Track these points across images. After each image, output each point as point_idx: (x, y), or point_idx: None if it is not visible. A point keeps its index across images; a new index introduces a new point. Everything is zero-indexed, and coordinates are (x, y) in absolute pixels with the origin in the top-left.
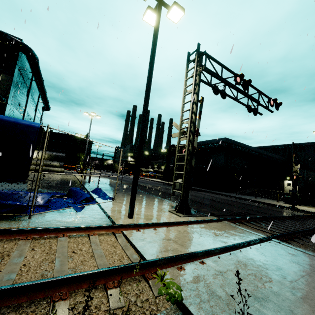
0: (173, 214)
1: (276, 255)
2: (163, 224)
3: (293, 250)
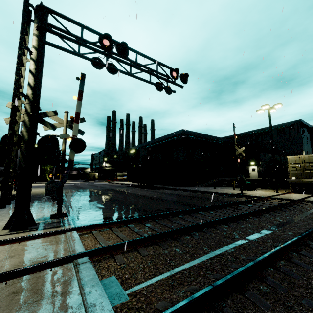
0: None
1: None
2: None
3: (61, 284)
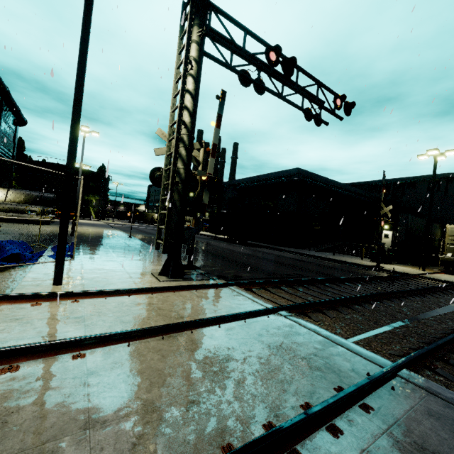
0: (152, 278)
1: (252, 337)
2: (99, 293)
3: (294, 328)
